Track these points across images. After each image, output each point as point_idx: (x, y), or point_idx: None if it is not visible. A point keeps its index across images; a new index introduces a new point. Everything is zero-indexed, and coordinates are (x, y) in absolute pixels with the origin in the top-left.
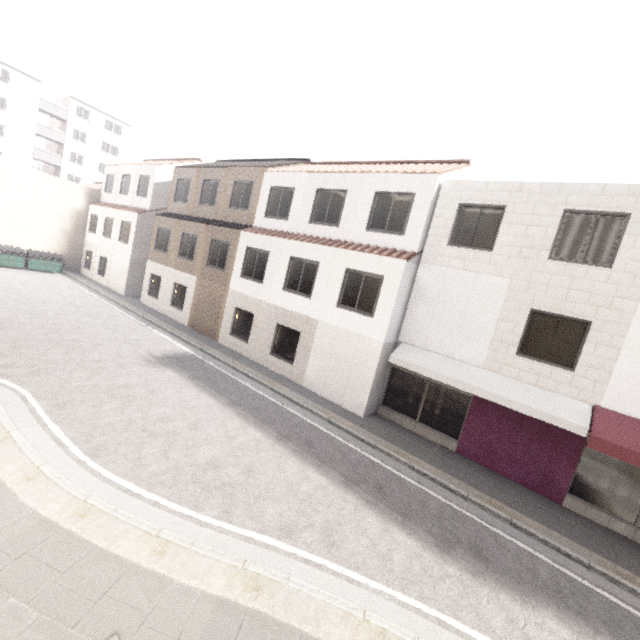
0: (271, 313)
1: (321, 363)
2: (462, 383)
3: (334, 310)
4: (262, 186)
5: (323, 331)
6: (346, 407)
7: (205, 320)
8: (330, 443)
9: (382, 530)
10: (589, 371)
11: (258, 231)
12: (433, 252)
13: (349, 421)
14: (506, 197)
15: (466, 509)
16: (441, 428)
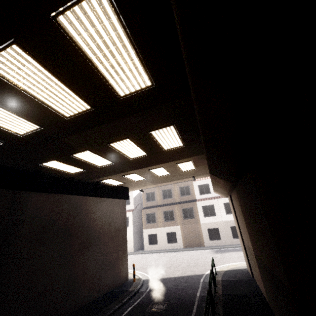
0: (225, 224)
1: None
2: None
3: None
4: (194, 186)
5: None
6: None
7: (193, 240)
8: None
9: None
10: None
11: (203, 200)
12: None
13: None
14: None
15: None
16: None
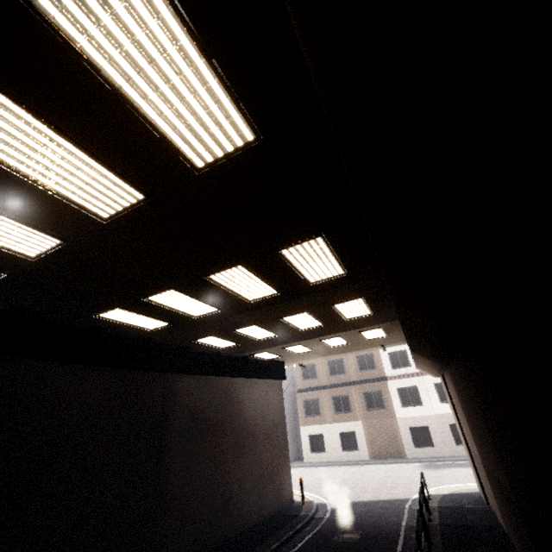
0: (440, 420)
1: None
2: None
3: None
4: (380, 354)
5: None
6: None
7: (386, 447)
8: None
9: None
10: None
11: (398, 377)
12: None
13: None
14: None
15: None
16: None
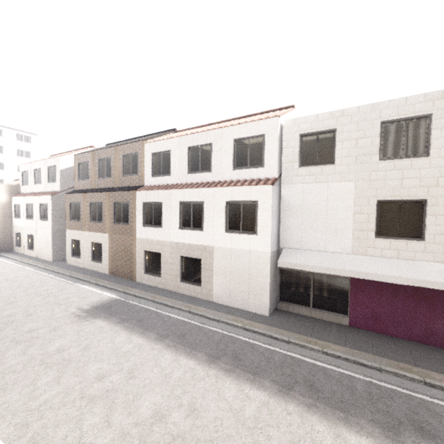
0: (174, 249)
1: (224, 280)
2: (342, 270)
3: (224, 235)
4: (145, 154)
5: (219, 254)
6: (253, 311)
7: (122, 266)
8: (253, 350)
9: (334, 436)
10: (436, 237)
11: (149, 188)
12: (289, 174)
13: (260, 323)
14: (334, 122)
15: (385, 381)
16: (332, 308)
